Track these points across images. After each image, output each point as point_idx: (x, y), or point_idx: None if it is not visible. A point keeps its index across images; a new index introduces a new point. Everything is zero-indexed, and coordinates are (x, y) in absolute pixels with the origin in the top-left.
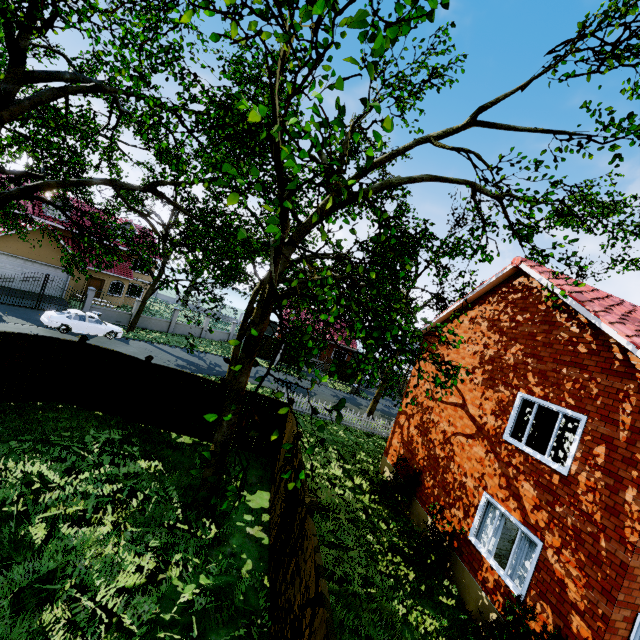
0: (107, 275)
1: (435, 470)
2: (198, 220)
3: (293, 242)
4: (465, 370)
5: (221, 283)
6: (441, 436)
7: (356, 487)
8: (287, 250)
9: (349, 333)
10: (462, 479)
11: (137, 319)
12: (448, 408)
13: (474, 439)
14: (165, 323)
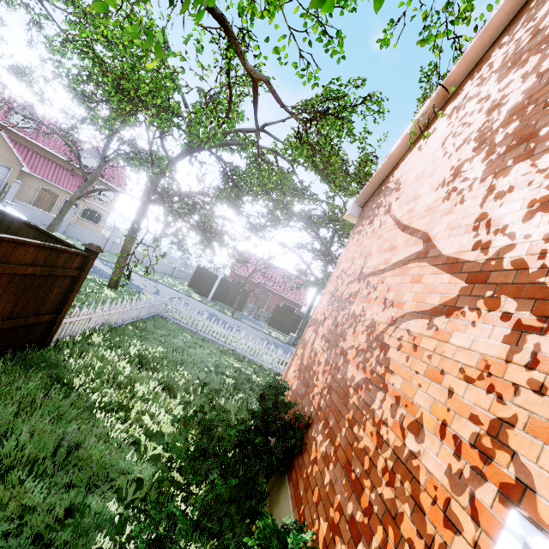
0: (62, 191)
1: (337, 416)
2: None
3: None
4: (434, 188)
5: (166, 206)
6: (363, 337)
7: (182, 436)
8: None
9: (301, 289)
10: (404, 442)
11: (58, 220)
12: (387, 277)
13: (456, 311)
14: (101, 239)
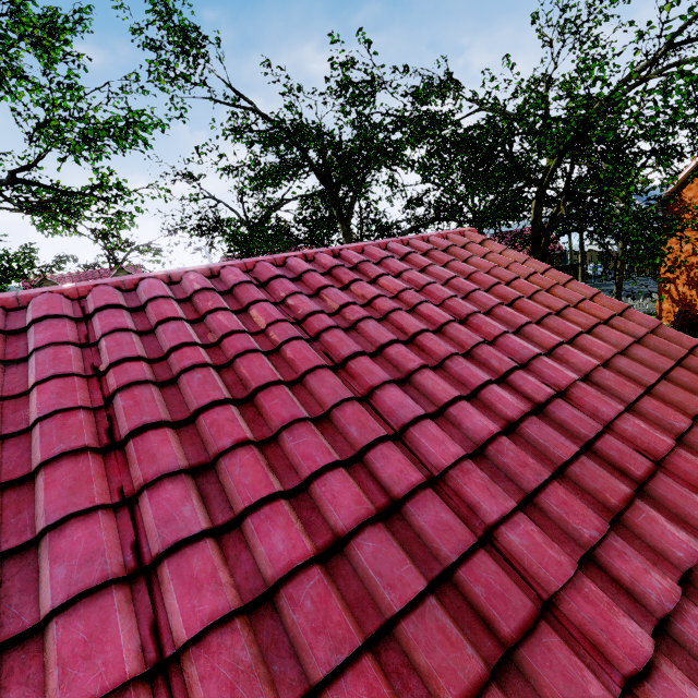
0: None
1: None
2: (467, 221)
3: (540, 201)
4: None
5: None
6: None
7: None
8: (538, 208)
9: None
10: None
11: None
12: None
13: None
14: None
